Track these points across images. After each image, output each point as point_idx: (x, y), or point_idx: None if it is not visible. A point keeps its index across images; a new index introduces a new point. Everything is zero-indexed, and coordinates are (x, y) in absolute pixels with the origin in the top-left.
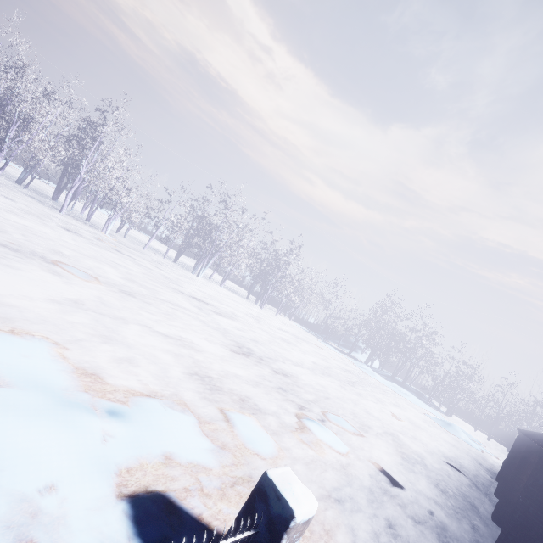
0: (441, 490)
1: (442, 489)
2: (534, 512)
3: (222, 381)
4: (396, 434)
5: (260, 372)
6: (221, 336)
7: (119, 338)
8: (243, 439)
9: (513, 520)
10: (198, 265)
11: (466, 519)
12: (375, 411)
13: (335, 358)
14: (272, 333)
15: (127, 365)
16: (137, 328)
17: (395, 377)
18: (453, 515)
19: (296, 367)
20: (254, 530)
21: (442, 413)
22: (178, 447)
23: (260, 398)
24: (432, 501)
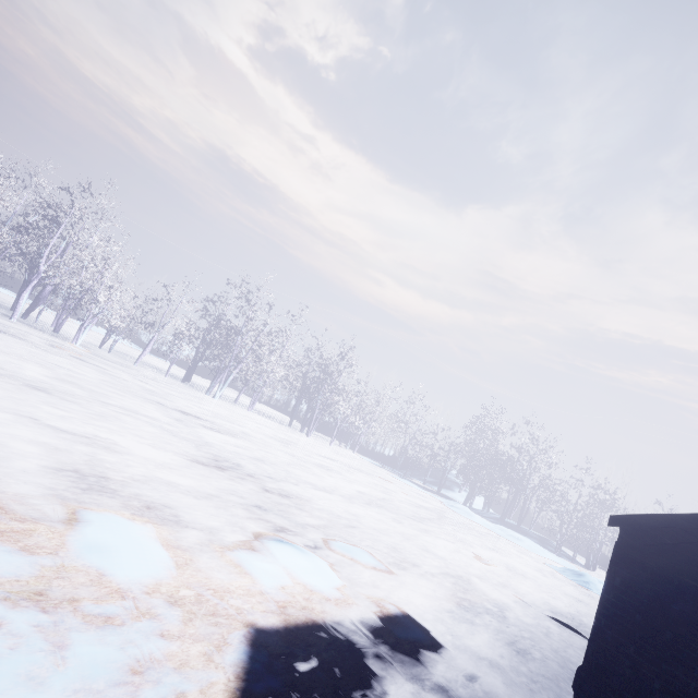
0: (519, 651)
1: (522, 650)
2: (615, 639)
3: (131, 485)
4: (468, 578)
5: (231, 488)
6: (190, 447)
7: None
8: (83, 548)
9: (586, 662)
10: (215, 382)
11: (551, 693)
12: (444, 550)
13: (409, 494)
14: (305, 459)
15: None
16: (6, 417)
17: (508, 519)
18: (525, 685)
19: (318, 492)
20: None
21: (579, 566)
22: None
23: (199, 511)
24: (488, 663)
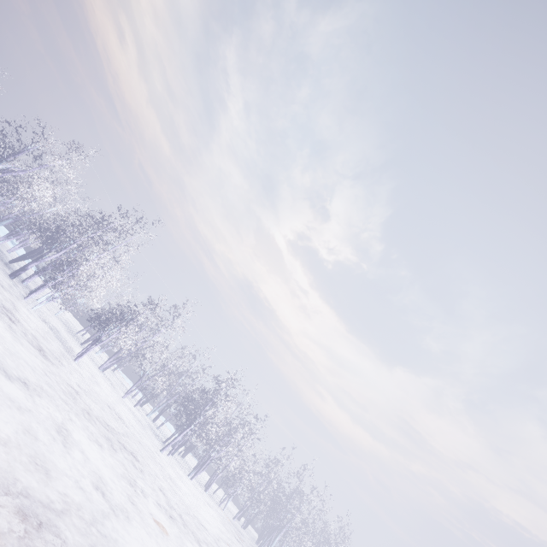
0: None
1: None
2: None
3: None
4: None
5: None
6: None
7: None
8: None
9: None
10: (266, 539)
11: None
12: None
13: None
14: None
15: None
16: None
17: None
18: None
19: None
20: None
21: None
22: None
23: None
24: None
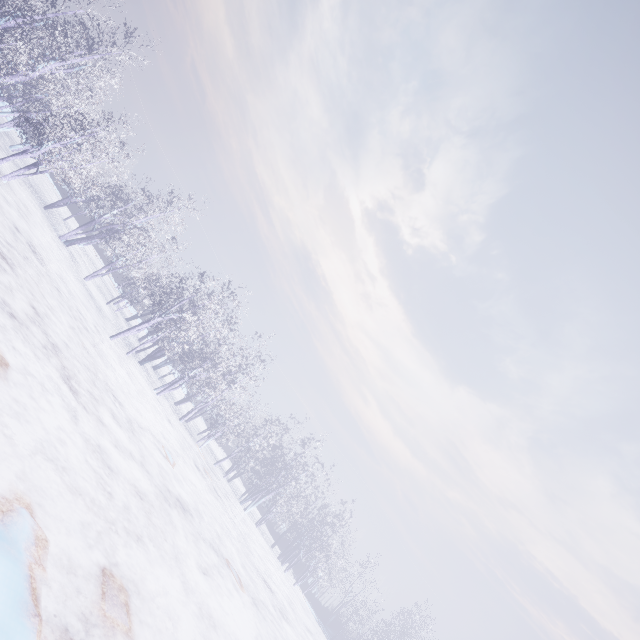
0: None
1: None
2: None
3: None
4: None
5: None
6: None
7: None
8: None
9: None
10: (251, 496)
11: None
12: None
13: None
14: None
15: None
16: None
17: None
18: None
19: None
20: None
21: None
22: None
23: None
24: None
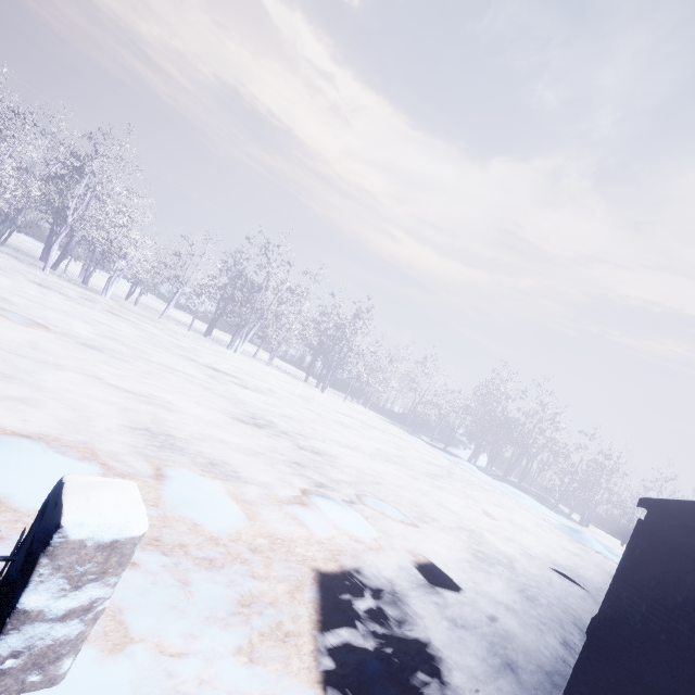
0: (528, 597)
1: (530, 597)
2: (629, 599)
3: (192, 443)
4: (480, 532)
5: (271, 445)
6: (228, 405)
7: (30, 380)
8: (175, 501)
9: (600, 614)
10: (235, 337)
11: (557, 633)
12: (456, 505)
13: (420, 450)
14: (325, 415)
15: (18, 404)
16: (75, 377)
17: (509, 477)
18: (535, 626)
19: (343, 449)
20: (1, 557)
21: (574, 522)
22: (27, 491)
23: (251, 468)
24: (504, 606)
